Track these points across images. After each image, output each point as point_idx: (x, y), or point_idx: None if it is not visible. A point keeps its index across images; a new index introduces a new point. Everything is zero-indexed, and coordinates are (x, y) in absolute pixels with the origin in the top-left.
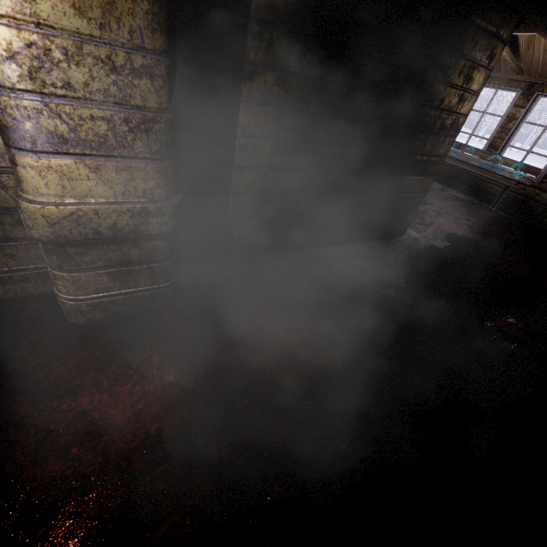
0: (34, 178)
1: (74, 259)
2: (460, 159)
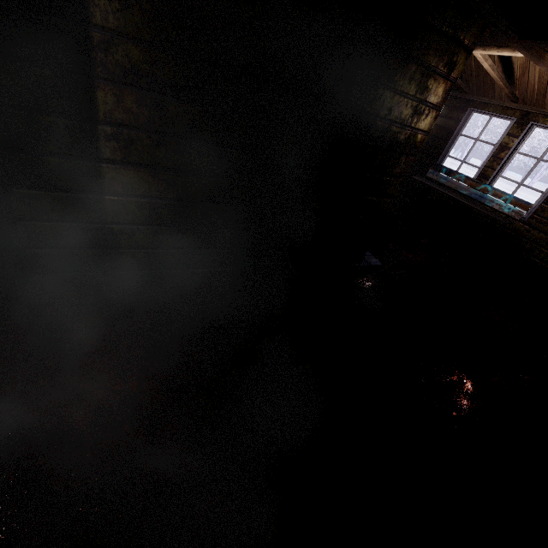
0: None
1: None
2: (449, 186)
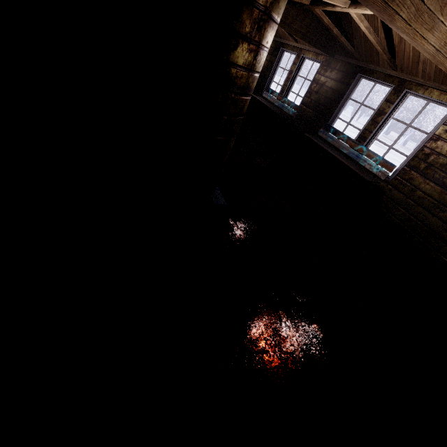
0: None
1: None
2: (334, 145)
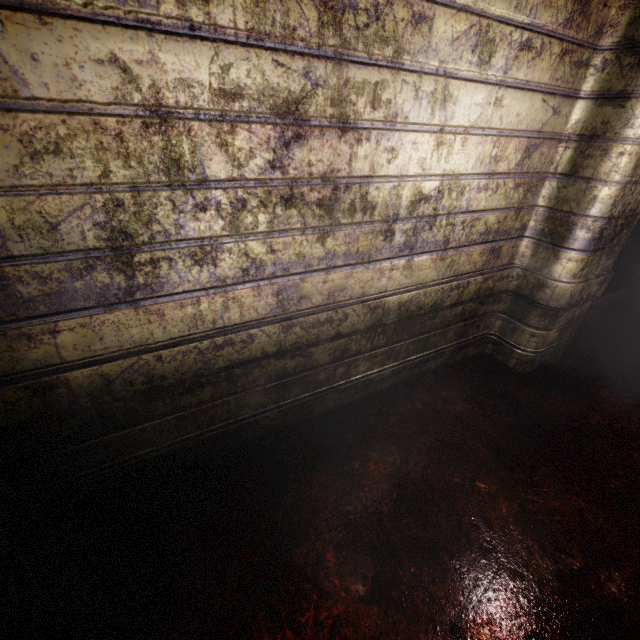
0: (577, 267)
1: (557, 320)
2: None
